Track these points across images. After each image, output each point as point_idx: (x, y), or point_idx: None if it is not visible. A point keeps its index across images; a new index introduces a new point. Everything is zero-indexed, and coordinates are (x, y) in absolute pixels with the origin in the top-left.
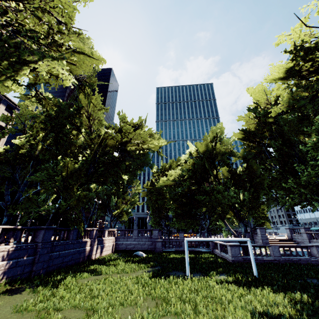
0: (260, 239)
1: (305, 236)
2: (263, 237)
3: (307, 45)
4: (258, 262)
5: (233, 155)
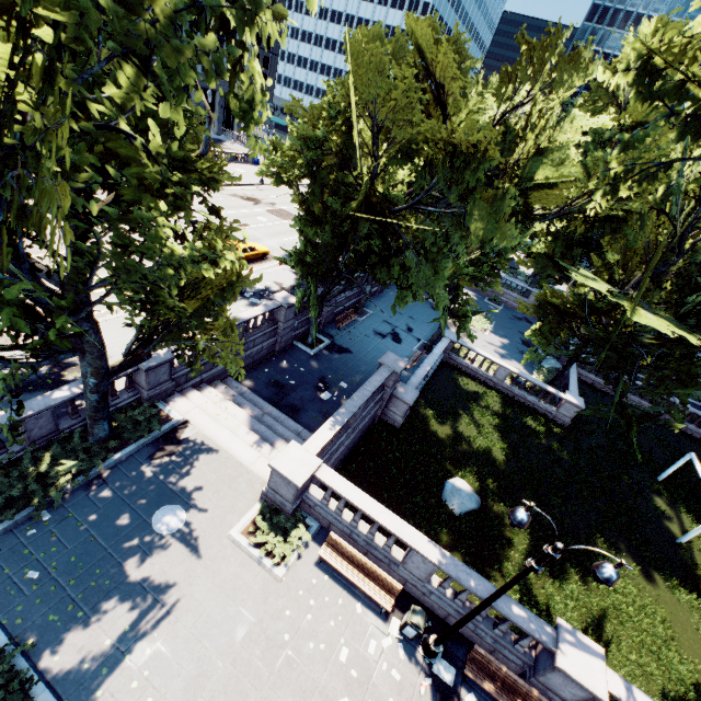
0: None
1: None
2: None
3: None
4: None
5: None
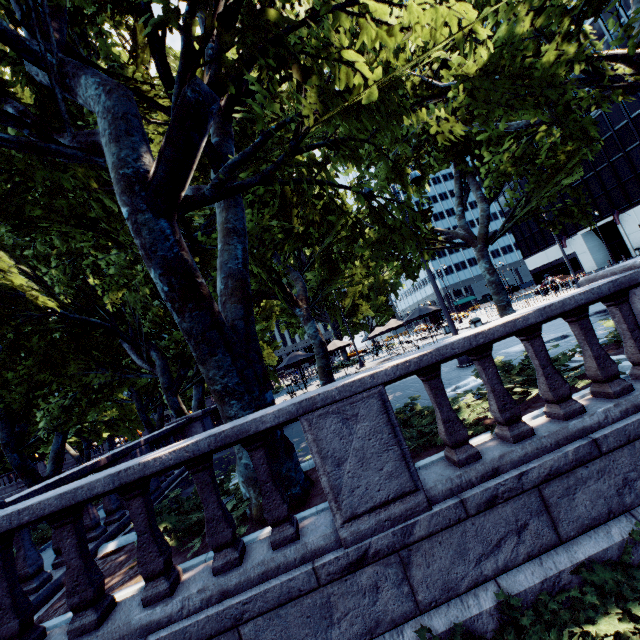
0: None
1: None
2: None
3: None
4: None
5: None
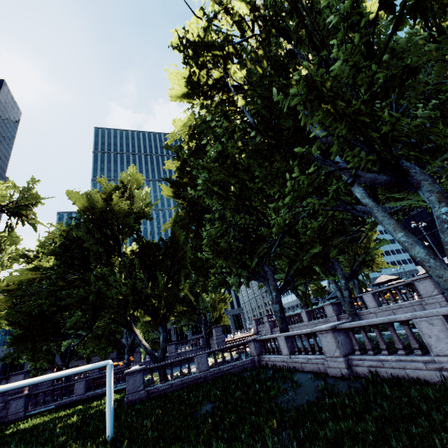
0: (216, 343)
1: (268, 325)
2: (219, 339)
3: (193, 38)
4: (174, 389)
5: (144, 216)
